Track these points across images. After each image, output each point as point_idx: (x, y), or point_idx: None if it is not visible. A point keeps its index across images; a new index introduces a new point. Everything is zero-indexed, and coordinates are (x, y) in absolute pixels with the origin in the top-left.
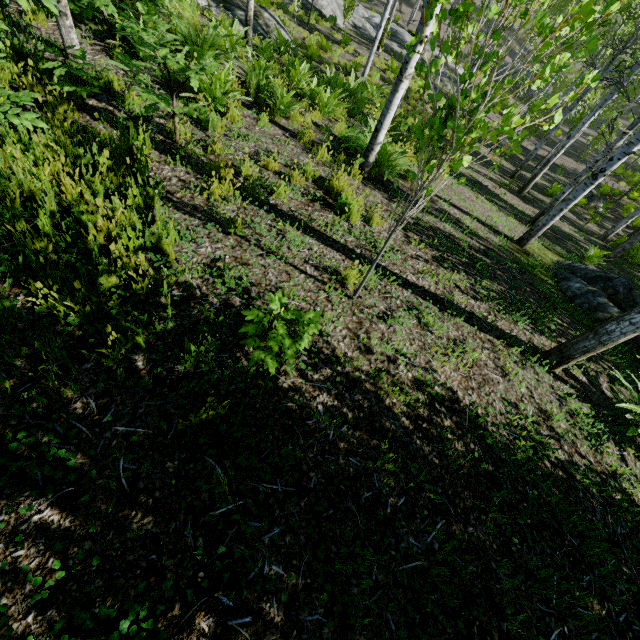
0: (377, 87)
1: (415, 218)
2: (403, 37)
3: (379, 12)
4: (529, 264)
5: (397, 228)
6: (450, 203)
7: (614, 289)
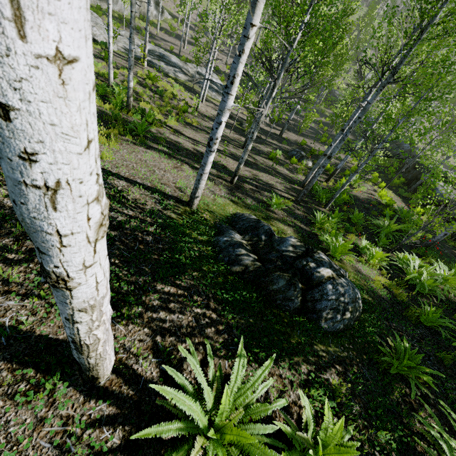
0: (134, 89)
1: None
2: (170, 59)
3: (158, 44)
4: (178, 226)
5: None
6: (119, 176)
7: (258, 237)
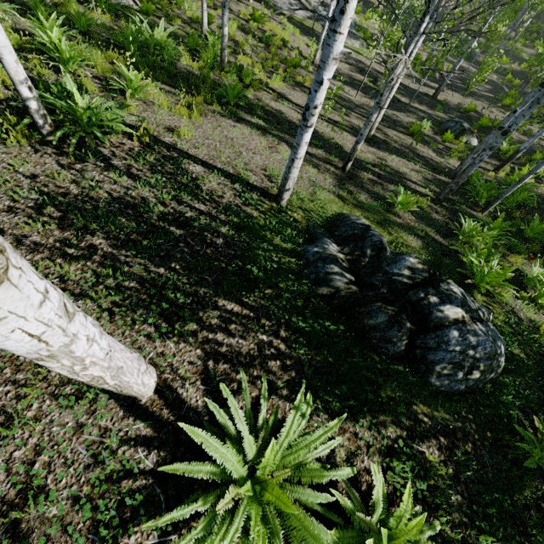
0: (233, 38)
1: (89, 187)
2: None
3: None
4: (257, 228)
5: (28, 205)
6: (196, 160)
7: (361, 251)
